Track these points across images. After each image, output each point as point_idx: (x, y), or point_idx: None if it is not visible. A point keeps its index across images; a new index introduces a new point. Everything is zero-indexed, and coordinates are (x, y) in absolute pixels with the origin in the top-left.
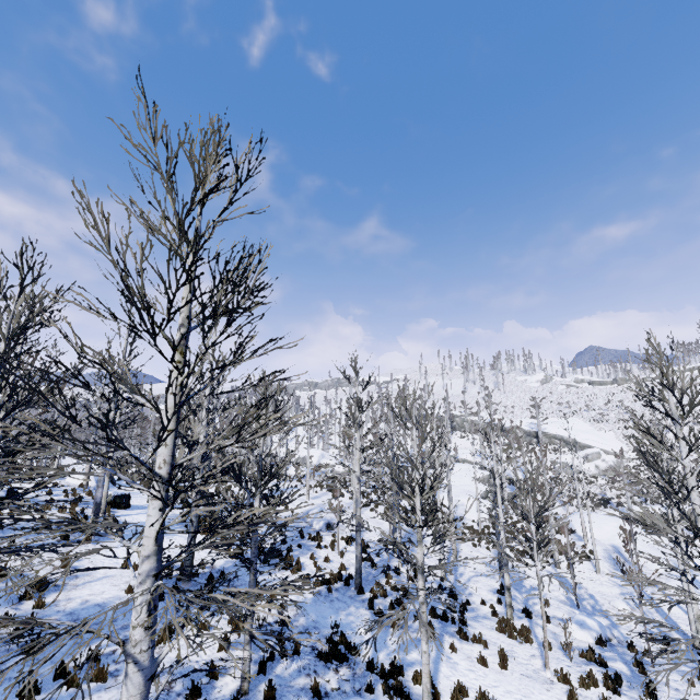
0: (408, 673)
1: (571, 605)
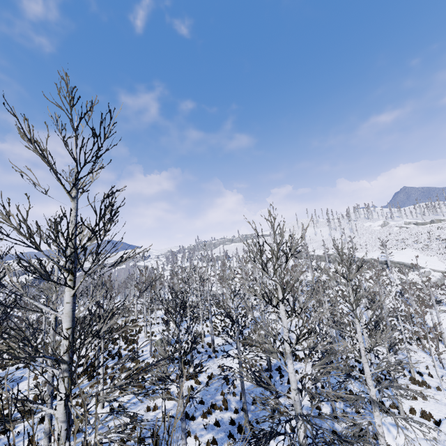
0: (385, 404)
1: (439, 367)
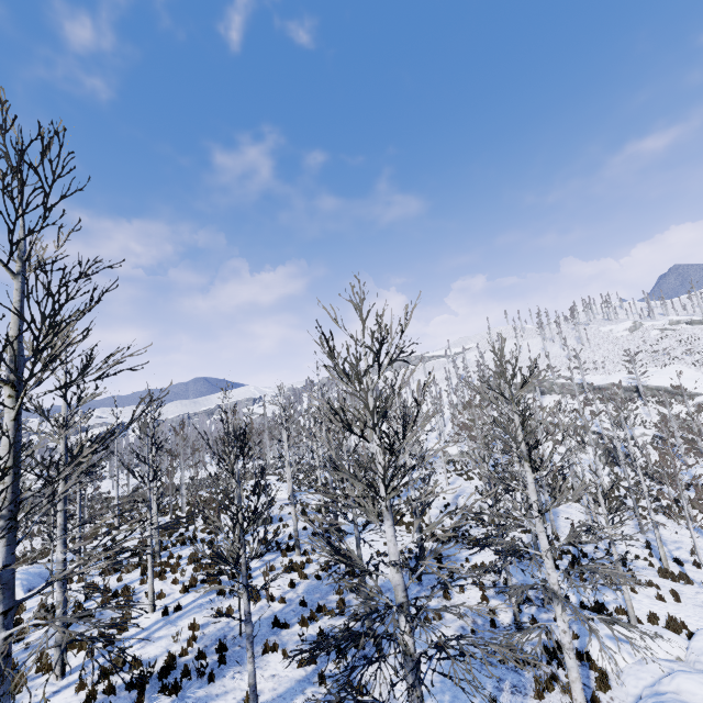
0: (609, 608)
1: None
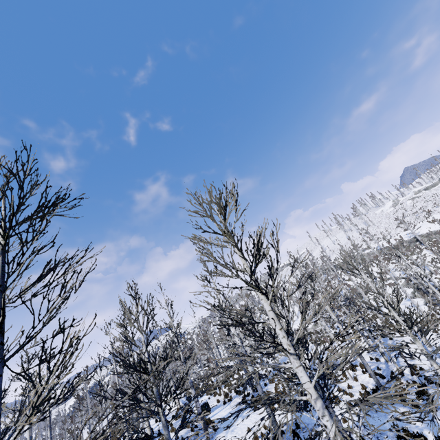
0: None
1: None
